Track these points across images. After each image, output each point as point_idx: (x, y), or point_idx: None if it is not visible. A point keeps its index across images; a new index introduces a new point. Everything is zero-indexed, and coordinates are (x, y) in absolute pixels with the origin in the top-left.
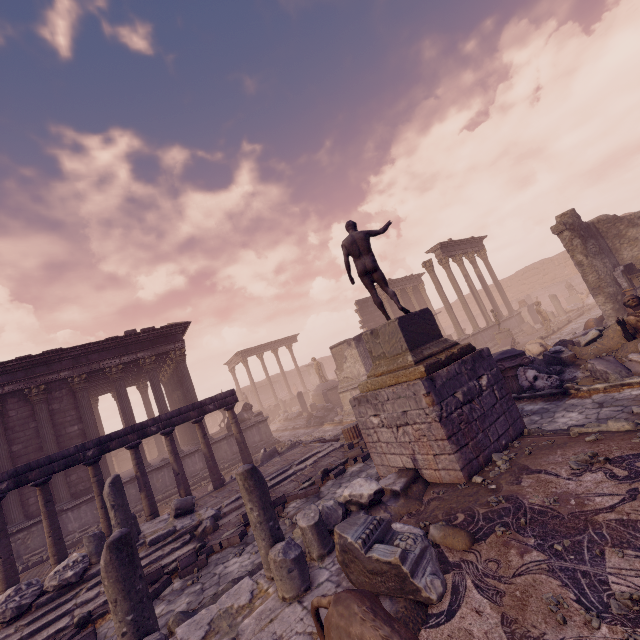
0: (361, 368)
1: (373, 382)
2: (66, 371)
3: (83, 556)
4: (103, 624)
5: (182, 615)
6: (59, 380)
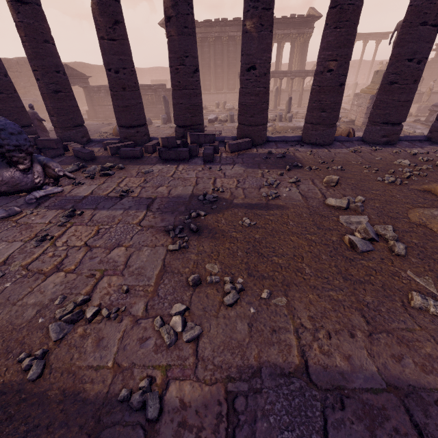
0: None
1: (364, 90)
2: None
3: None
4: None
5: None
6: None
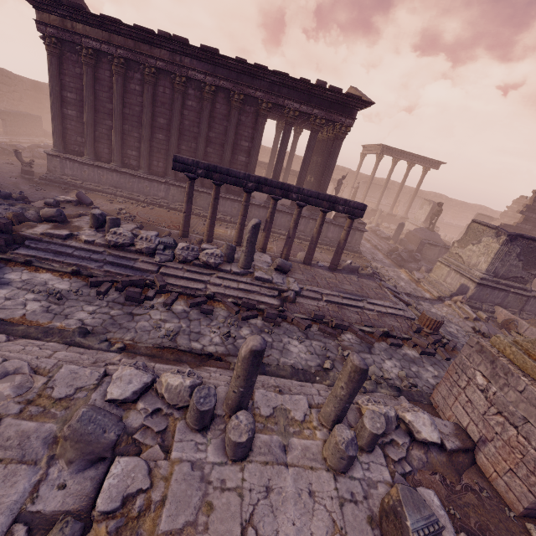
0: (484, 264)
1: (518, 355)
2: (261, 92)
3: (221, 255)
4: (217, 307)
5: None
6: (253, 97)
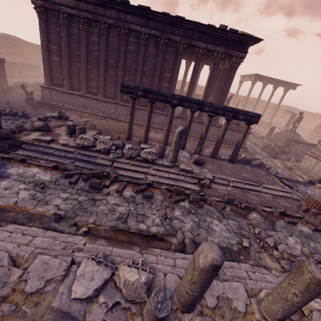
0: None
1: None
2: (179, 37)
3: (156, 153)
4: (155, 192)
5: (193, 244)
6: (174, 41)
